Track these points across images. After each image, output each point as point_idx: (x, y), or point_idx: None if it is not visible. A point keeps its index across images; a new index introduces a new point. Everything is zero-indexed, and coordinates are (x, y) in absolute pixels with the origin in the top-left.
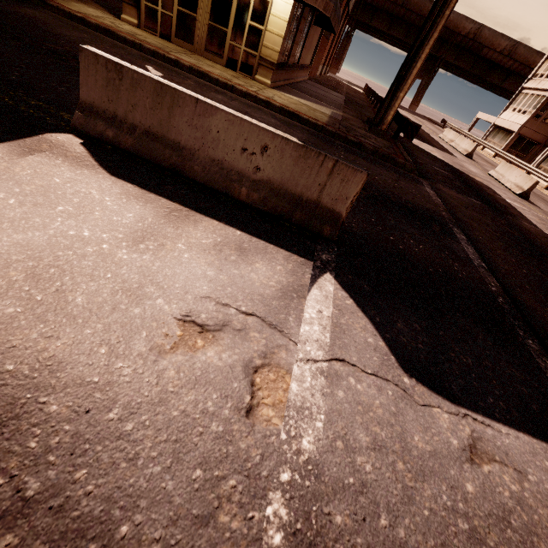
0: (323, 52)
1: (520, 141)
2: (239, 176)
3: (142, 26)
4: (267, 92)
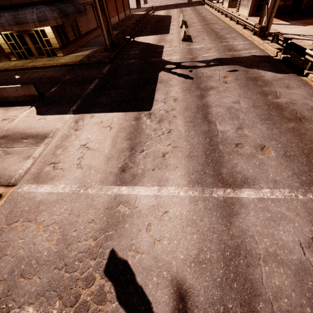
0: None
1: None
2: (18, 97)
3: (18, 59)
4: (60, 60)
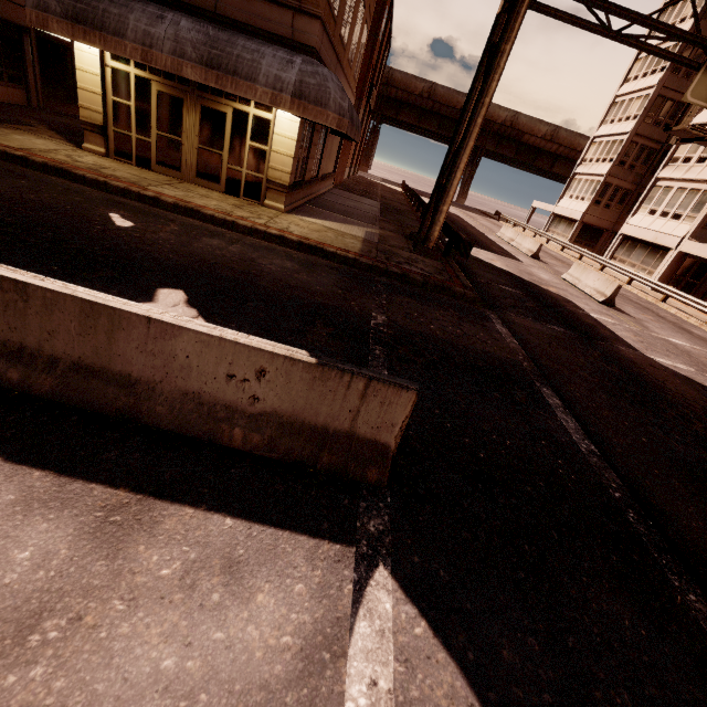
0: (347, 155)
1: (585, 230)
2: (228, 412)
3: (112, 154)
4: (281, 220)
